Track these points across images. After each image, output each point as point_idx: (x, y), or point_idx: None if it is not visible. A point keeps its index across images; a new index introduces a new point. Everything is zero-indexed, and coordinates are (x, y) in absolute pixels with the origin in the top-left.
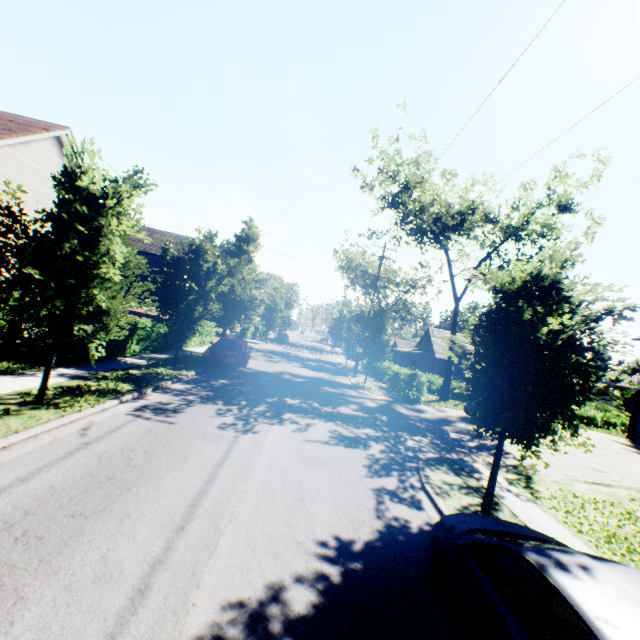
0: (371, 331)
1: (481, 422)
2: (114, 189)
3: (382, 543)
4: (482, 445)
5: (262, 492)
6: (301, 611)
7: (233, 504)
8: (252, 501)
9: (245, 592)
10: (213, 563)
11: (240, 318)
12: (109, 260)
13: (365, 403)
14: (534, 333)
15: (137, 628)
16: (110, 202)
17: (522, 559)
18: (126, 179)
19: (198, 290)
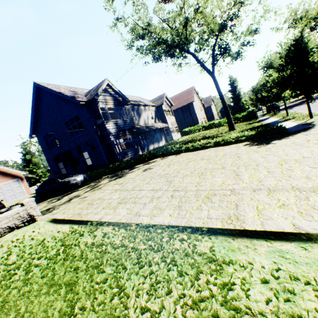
0: None
1: None
2: None
3: None
4: None
5: None
6: None
7: None
8: None
9: None
10: None
11: None
12: None
13: None
14: None
15: None
16: None
17: None
18: None
19: None
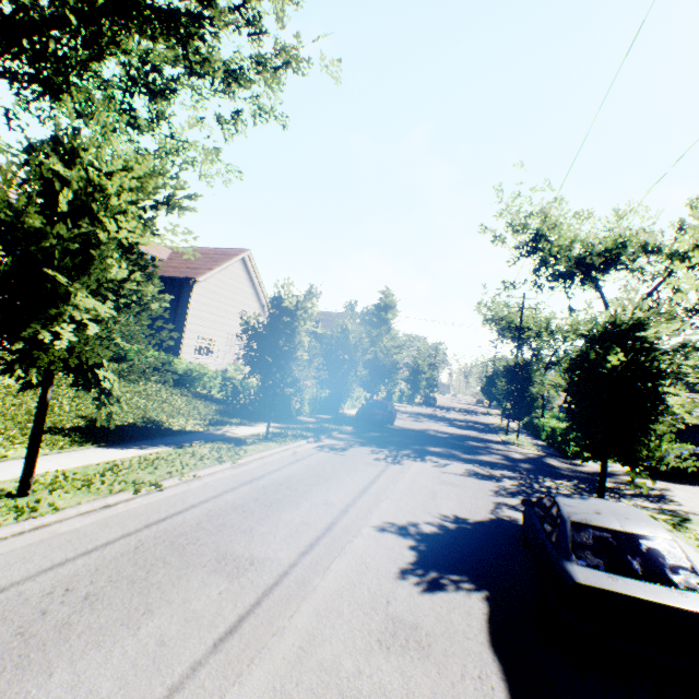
0: (516, 385)
1: (583, 446)
2: (302, 304)
3: (490, 523)
4: (641, 493)
5: (406, 491)
6: (427, 531)
7: (387, 493)
8: (399, 493)
9: (396, 520)
10: (378, 509)
11: (384, 381)
12: (299, 347)
13: (510, 455)
14: (602, 368)
15: (346, 519)
16: (299, 312)
17: (549, 497)
18: (306, 295)
19: (349, 360)
